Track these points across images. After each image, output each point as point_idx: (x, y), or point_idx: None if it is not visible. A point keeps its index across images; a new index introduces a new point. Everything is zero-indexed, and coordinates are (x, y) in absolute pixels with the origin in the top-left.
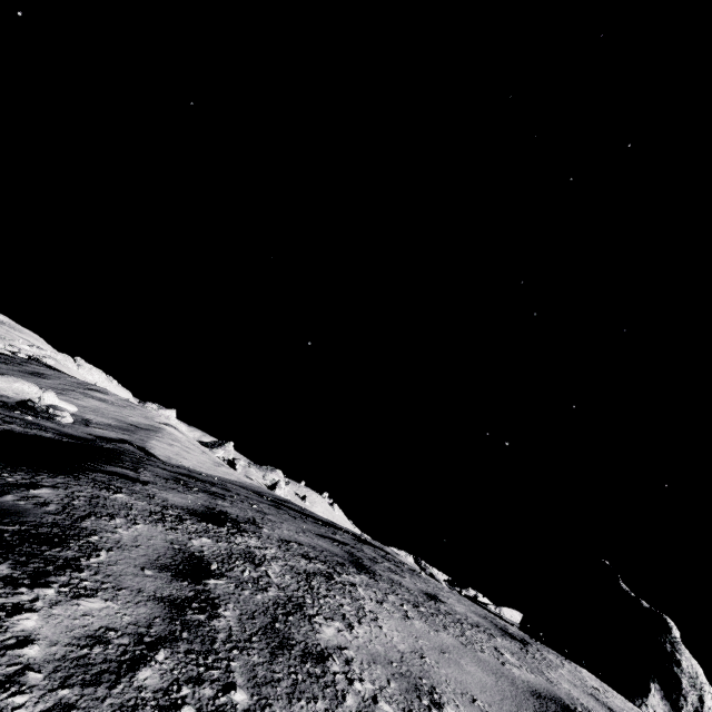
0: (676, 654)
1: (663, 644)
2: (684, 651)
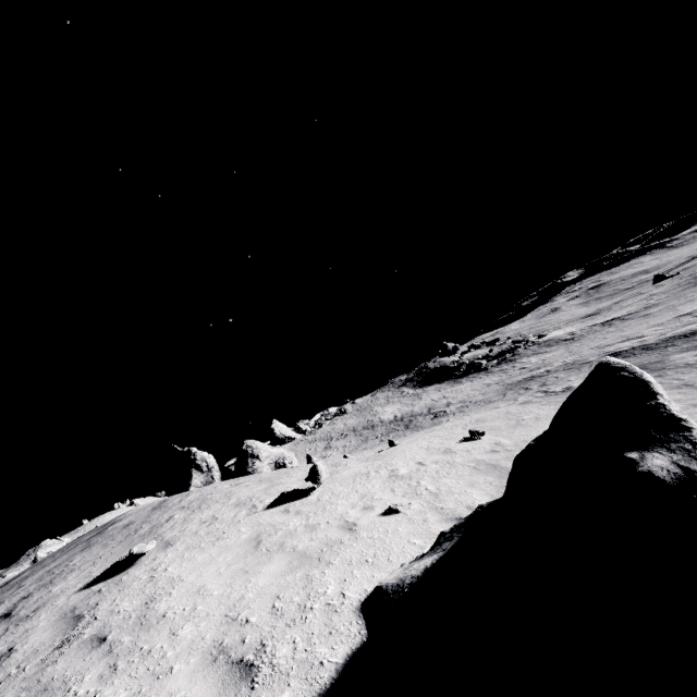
0: (196, 457)
1: (192, 458)
2: (198, 453)
